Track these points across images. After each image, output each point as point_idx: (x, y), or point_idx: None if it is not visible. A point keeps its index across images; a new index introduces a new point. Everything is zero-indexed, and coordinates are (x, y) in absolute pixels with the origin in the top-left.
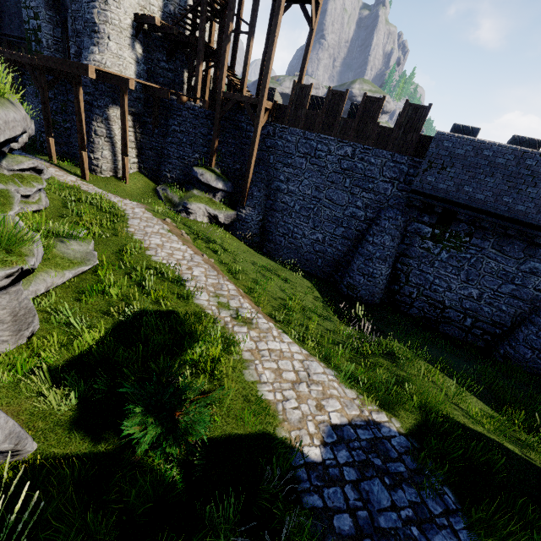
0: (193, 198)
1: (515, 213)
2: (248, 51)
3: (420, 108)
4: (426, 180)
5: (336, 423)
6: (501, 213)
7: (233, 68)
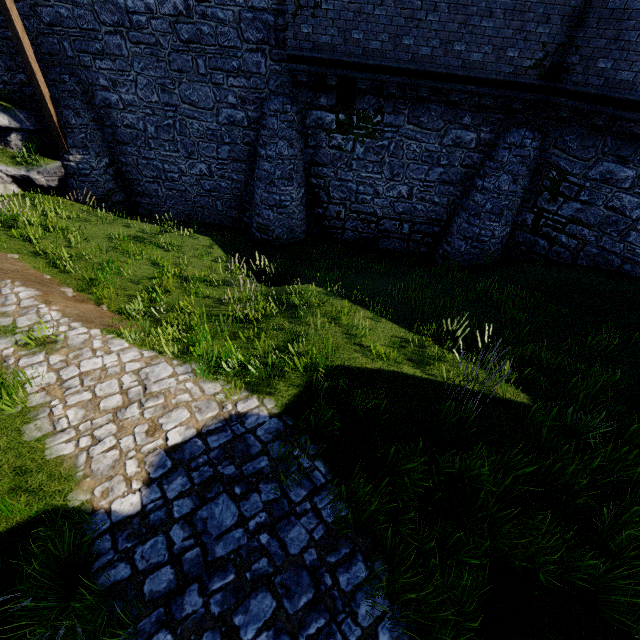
0: None
1: (421, 61)
2: None
3: None
4: (301, 33)
5: (176, 442)
6: (405, 66)
7: None
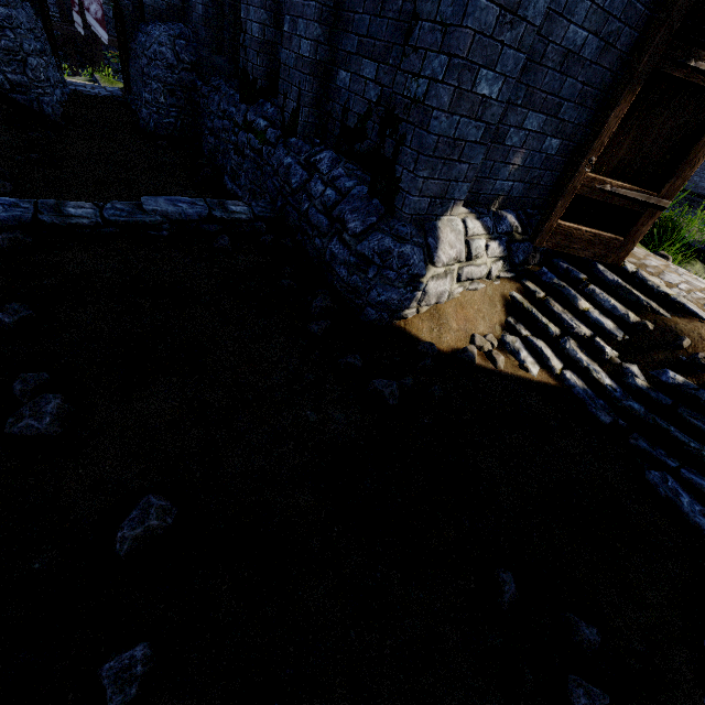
0: None
1: (701, 190)
2: None
3: None
4: None
5: None
6: (693, 190)
7: None
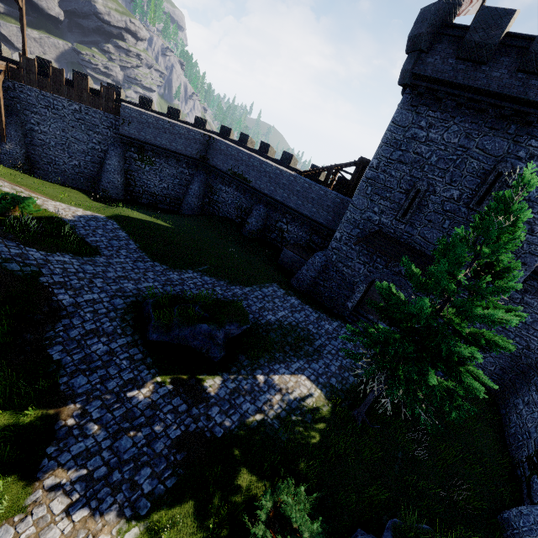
0: None
1: (165, 146)
2: None
3: (110, 89)
4: (125, 129)
5: (80, 215)
6: (160, 146)
7: None
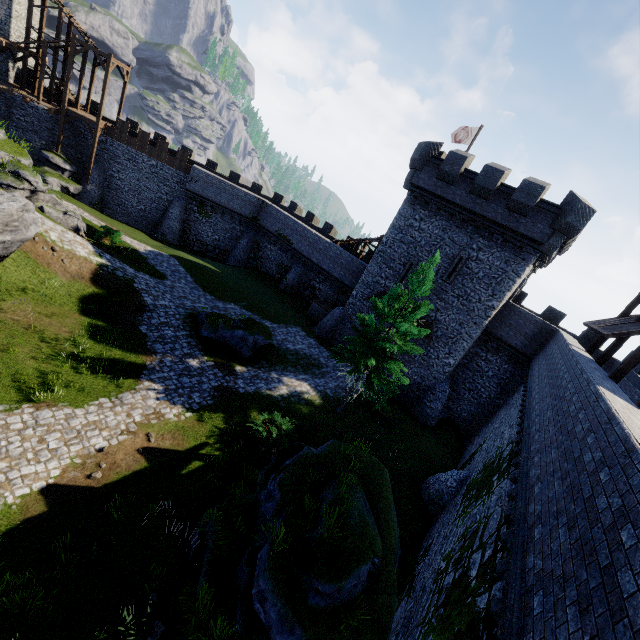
0: (48, 173)
1: (223, 204)
2: (81, 82)
3: (185, 153)
4: (191, 186)
5: (150, 250)
6: (219, 203)
7: (64, 81)
